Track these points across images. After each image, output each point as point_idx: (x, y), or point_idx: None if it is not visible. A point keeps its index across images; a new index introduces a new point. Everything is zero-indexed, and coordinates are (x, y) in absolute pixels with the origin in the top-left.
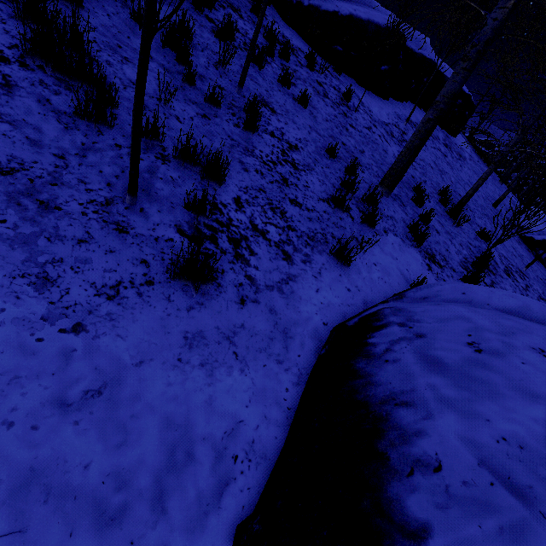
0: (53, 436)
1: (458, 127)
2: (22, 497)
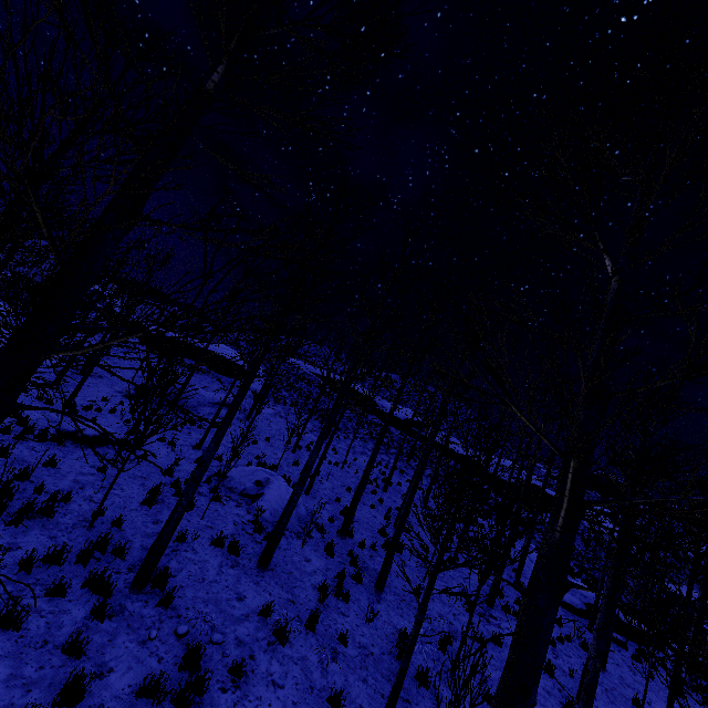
0: None
1: (223, 370)
2: None
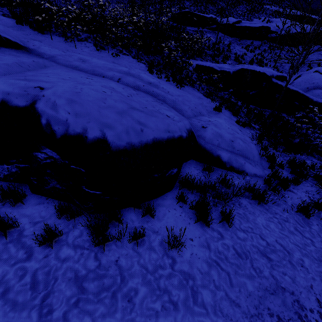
0: None
1: None
2: None
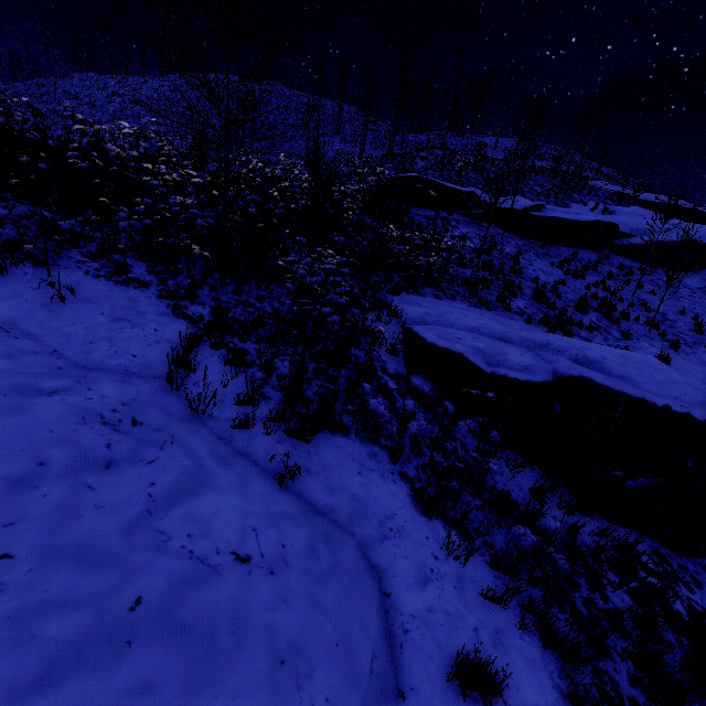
0: (675, 363)
1: None
2: (678, 368)
